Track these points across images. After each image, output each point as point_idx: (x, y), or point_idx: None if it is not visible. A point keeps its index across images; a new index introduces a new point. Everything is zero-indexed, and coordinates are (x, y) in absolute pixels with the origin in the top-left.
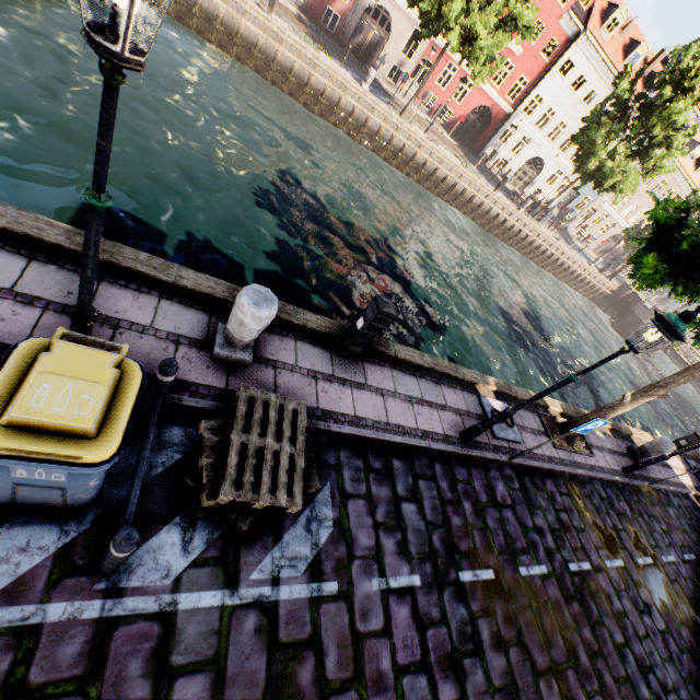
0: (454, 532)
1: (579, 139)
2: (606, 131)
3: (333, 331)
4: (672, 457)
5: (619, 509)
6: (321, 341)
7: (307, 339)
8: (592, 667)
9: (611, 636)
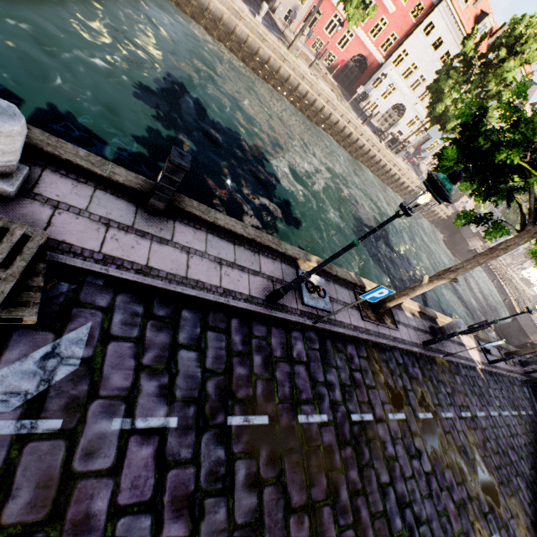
0: (234, 380)
1: (432, 89)
2: (453, 82)
3: (144, 189)
4: (467, 339)
5: (412, 373)
6: (128, 196)
7: (112, 191)
8: (351, 504)
9: (378, 476)
